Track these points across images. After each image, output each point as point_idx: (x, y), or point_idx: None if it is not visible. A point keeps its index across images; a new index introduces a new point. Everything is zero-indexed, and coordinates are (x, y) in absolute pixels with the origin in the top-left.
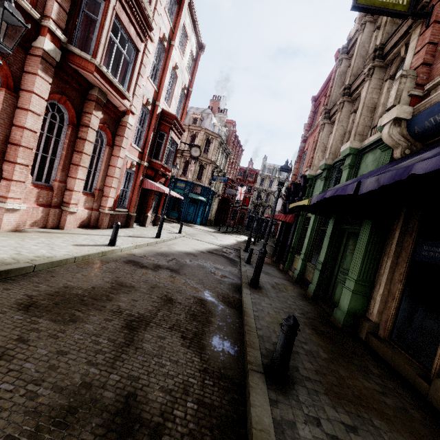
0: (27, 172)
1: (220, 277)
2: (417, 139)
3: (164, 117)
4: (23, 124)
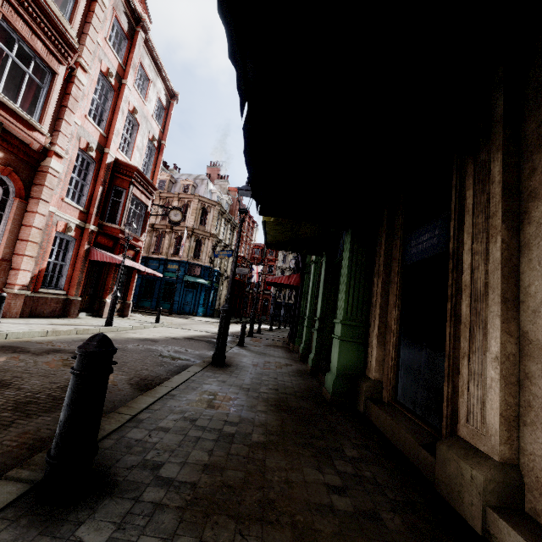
0: None
1: (170, 359)
2: None
3: (120, 169)
4: None
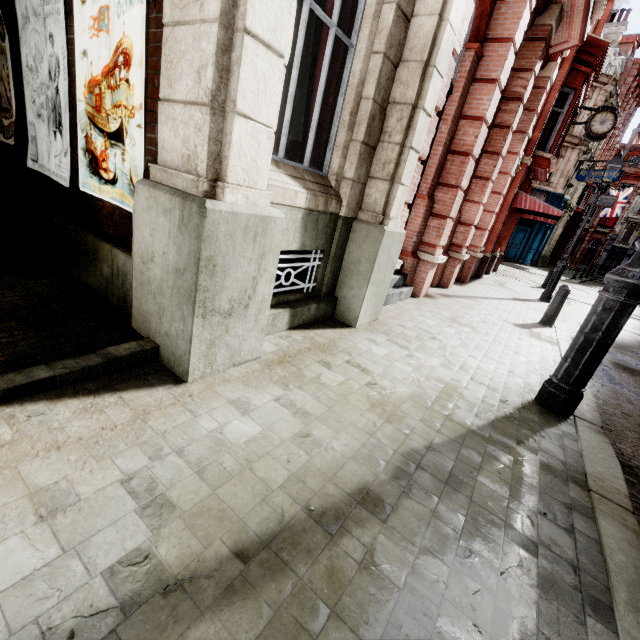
0: (460, 201)
1: None
2: None
3: (580, 52)
4: (481, 113)
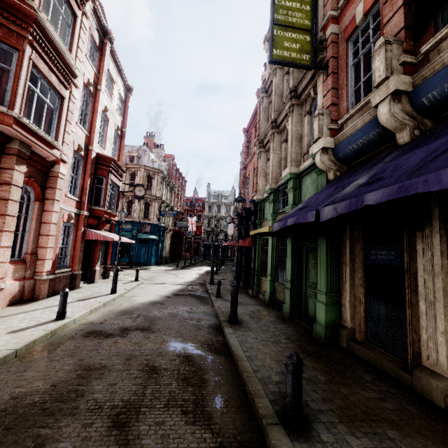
0: None
1: (196, 322)
2: (343, 163)
3: (100, 160)
4: None
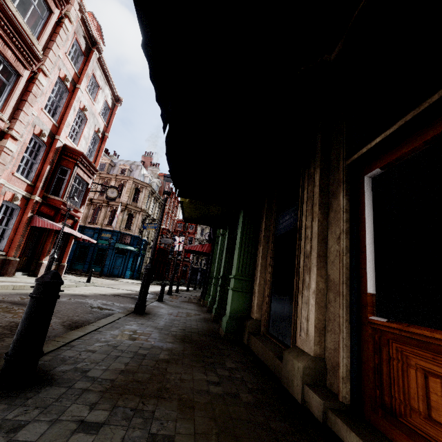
0: None
1: (98, 309)
2: None
3: (68, 152)
4: None
